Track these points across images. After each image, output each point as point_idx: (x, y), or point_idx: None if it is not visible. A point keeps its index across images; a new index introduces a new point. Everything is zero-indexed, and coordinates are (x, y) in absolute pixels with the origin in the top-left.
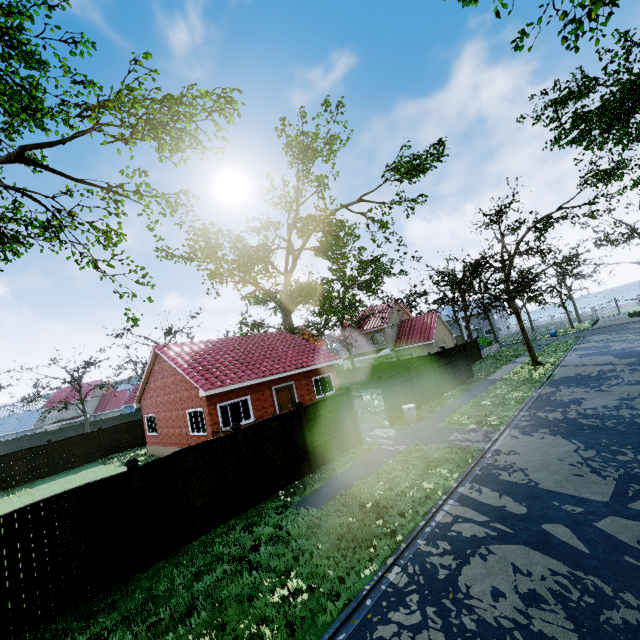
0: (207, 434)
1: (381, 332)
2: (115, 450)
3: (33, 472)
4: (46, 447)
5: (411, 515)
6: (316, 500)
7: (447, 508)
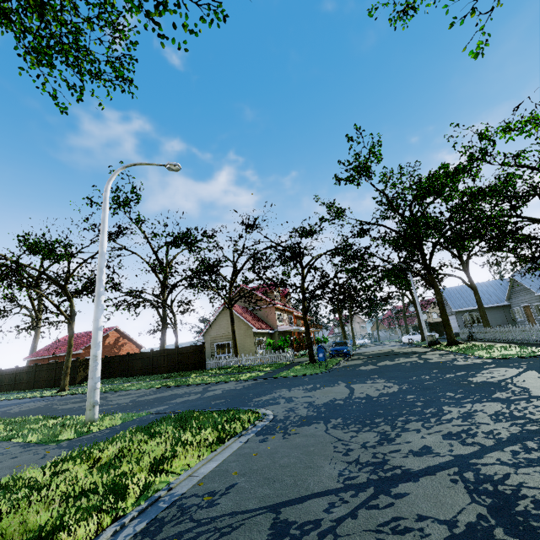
0: None
1: None
2: None
3: None
4: None
5: None
6: None
7: None
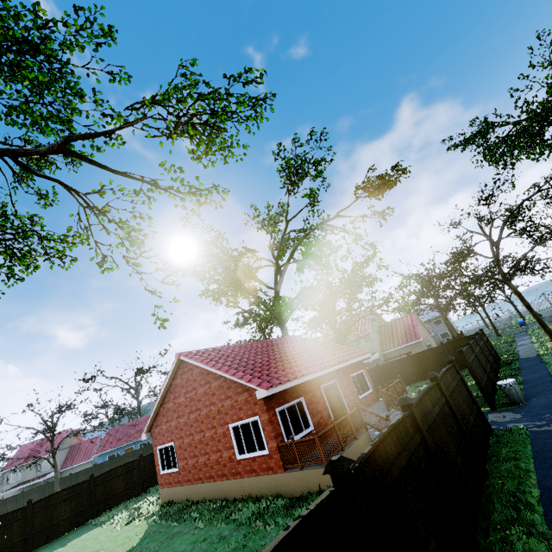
0: (268, 451)
1: (366, 338)
2: (108, 505)
3: (3, 551)
4: (24, 511)
5: None
6: None
7: None
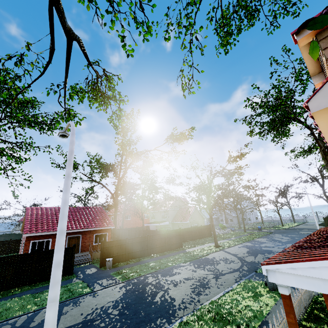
0: None
1: (166, 212)
2: (14, 251)
3: None
4: None
5: (5, 316)
6: (4, 299)
7: (23, 316)
